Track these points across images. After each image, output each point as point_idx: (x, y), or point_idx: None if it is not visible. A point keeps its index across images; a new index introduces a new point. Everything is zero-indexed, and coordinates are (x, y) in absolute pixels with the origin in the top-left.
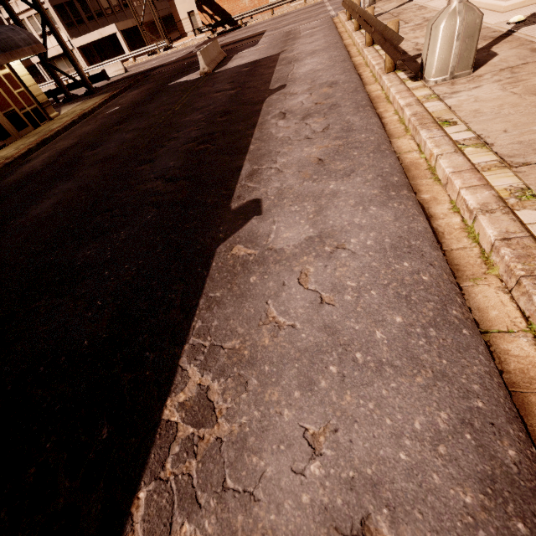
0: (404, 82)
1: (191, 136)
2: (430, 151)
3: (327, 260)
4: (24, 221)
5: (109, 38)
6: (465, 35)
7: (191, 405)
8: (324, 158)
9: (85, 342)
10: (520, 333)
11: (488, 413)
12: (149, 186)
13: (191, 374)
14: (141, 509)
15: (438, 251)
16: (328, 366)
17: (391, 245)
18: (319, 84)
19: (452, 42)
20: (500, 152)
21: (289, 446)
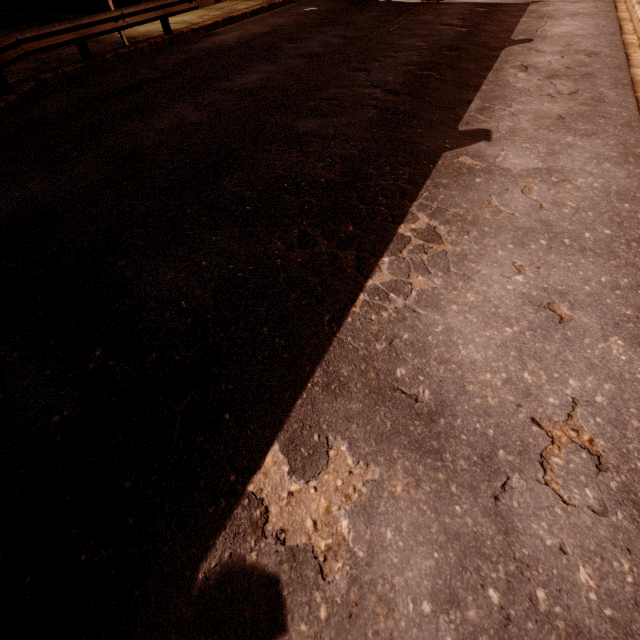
0: None
1: (412, 59)
2: None
3: (552, 186)
4: (232, 85)
5: None
6: None
7: (421, 232)
8: (566, 117)
9: (322, 179)
10: None
11: None
12: (366, 91)
13: (420, 217)
14: (386, 265)
15: None
16: (539, 240)
17: (616, 192)
18: (575, 49)
19: None
20: None
21: (500, 266)
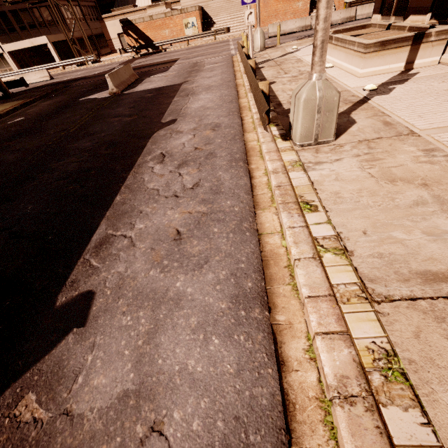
0: (275, 140)
1: (68, 169)
2: (289, 245)
3: None
4: None
5: (42, 47)
6: (325, 109)
7: None
8: (183, 231)
9: None
10: None
11: None
12: None
13: None
14: None
15: None
16: None
17: (222, 439)
18: (204, 124)
19: (314, 114)
20: (360, 270)
21: None
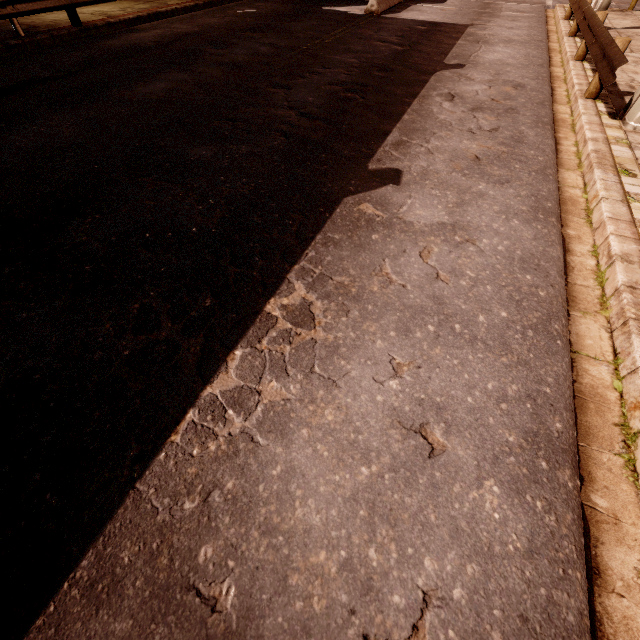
0: (601, 115)
1: (339, 78)
2: (596, 192)
3: (454, 248)
4: (130, 95)
5: None
6: None
7: (293, 310)
8: (482, 158)
9: (194, 228)
10: (604, 363)
11: (552, 398)
12: (280, 112)
13: (297, 288)
14: (236, 361)
15: (562, 280)
16: (427, 324)
17: (521, 258)
18: (503, 80)
19: None
20: None
21: (375, 364)
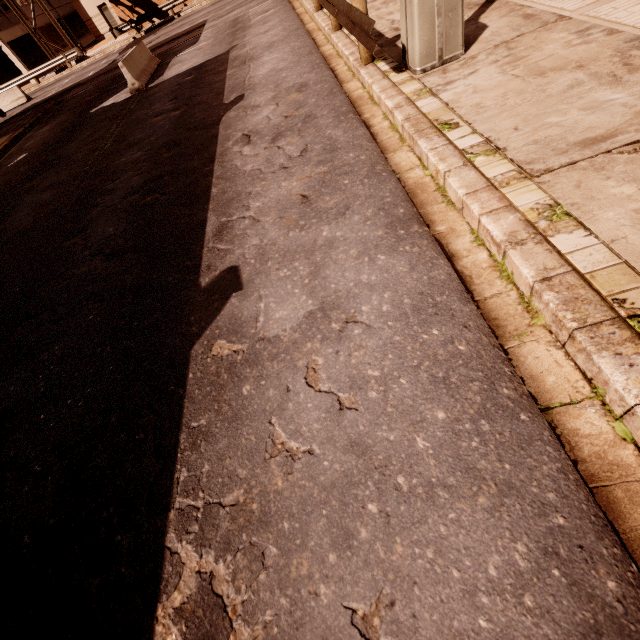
0: (388, 75)
1: (131, 184)
2: (434, 166)
3: (338, 344)
4: None
5: None
6: (446, 9)
7: (192, 609)
8: (309, 194)
9: (25, 537)
10: (586, 402)
11: (573, 531)
12: (84, 269)
13: (185, 558)
14: None
15: (470, 304)
16: (366, 504)
17: (413, 307)
18: (285, 89)
19: (433, 19)
20: (516, 159)
21: None
